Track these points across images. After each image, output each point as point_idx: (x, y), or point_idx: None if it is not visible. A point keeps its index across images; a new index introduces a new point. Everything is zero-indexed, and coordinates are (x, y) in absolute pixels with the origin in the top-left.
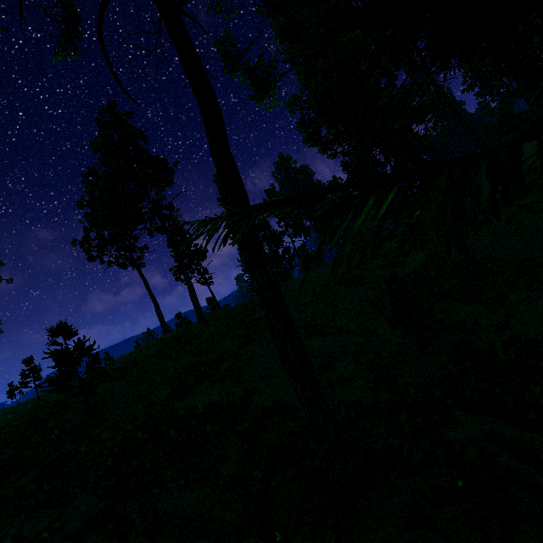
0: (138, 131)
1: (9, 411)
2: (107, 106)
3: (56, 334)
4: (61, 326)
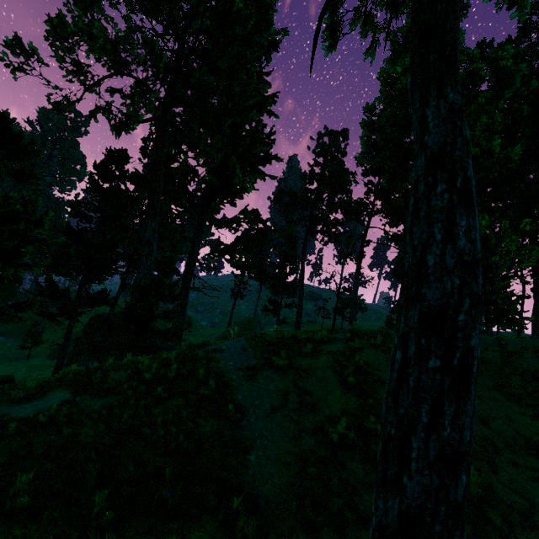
0: None
1: None
2: None
3: None
4: None
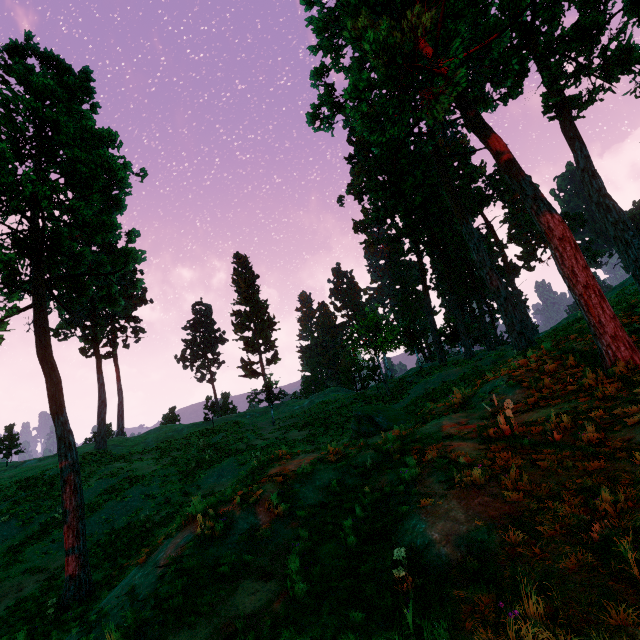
0: None
1: None
2: None
3: None
4: None
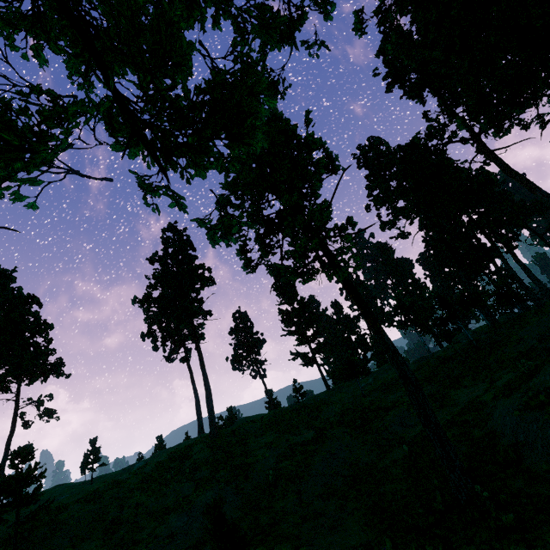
0: (188, 243)
1: (61, 493)
2: (168, 226)
3: (16, 457)
4: (21, 449)
